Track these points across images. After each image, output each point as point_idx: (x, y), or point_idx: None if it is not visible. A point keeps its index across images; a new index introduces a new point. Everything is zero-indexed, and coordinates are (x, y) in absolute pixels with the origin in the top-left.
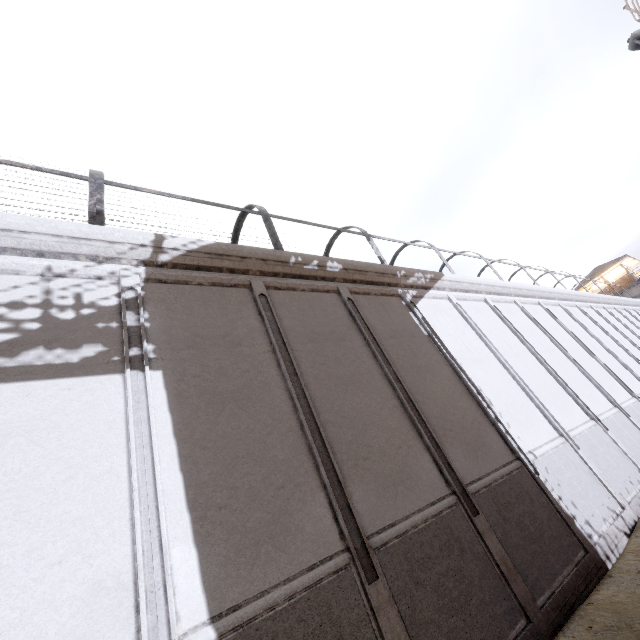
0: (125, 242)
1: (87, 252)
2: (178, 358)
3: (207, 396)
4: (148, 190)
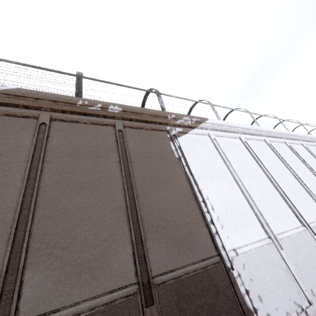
0: None
1: None
2: None
3: None
4: None
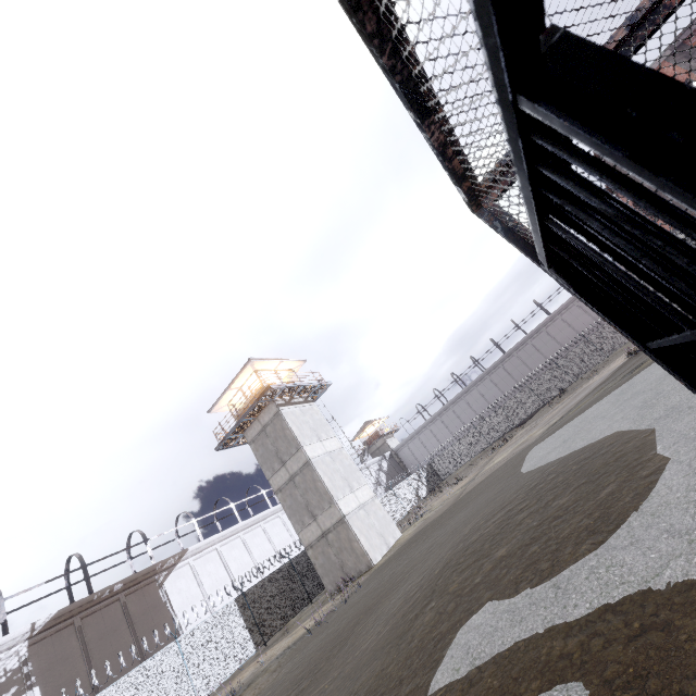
0: (20, 635)
1: (6, 648)
2: (44, 677)
3: (56, 688)
4: (24, 591)
